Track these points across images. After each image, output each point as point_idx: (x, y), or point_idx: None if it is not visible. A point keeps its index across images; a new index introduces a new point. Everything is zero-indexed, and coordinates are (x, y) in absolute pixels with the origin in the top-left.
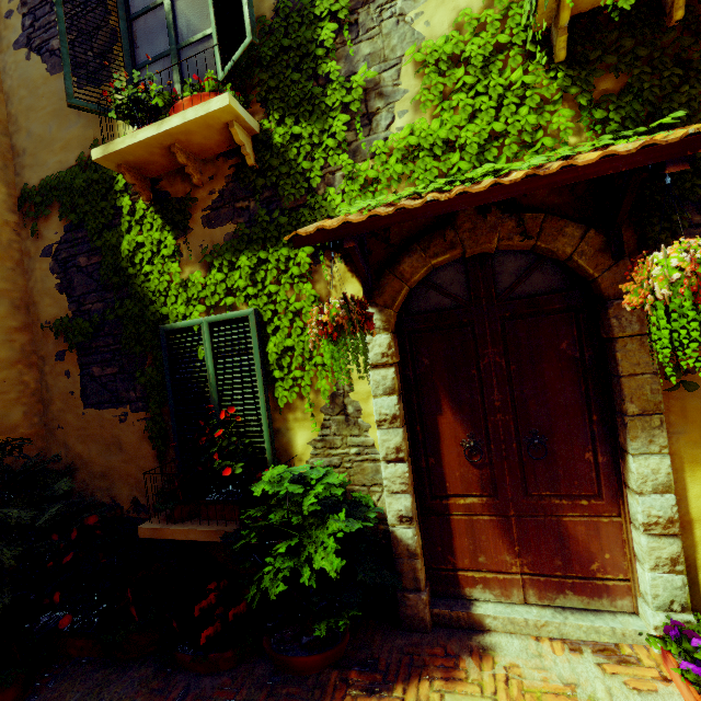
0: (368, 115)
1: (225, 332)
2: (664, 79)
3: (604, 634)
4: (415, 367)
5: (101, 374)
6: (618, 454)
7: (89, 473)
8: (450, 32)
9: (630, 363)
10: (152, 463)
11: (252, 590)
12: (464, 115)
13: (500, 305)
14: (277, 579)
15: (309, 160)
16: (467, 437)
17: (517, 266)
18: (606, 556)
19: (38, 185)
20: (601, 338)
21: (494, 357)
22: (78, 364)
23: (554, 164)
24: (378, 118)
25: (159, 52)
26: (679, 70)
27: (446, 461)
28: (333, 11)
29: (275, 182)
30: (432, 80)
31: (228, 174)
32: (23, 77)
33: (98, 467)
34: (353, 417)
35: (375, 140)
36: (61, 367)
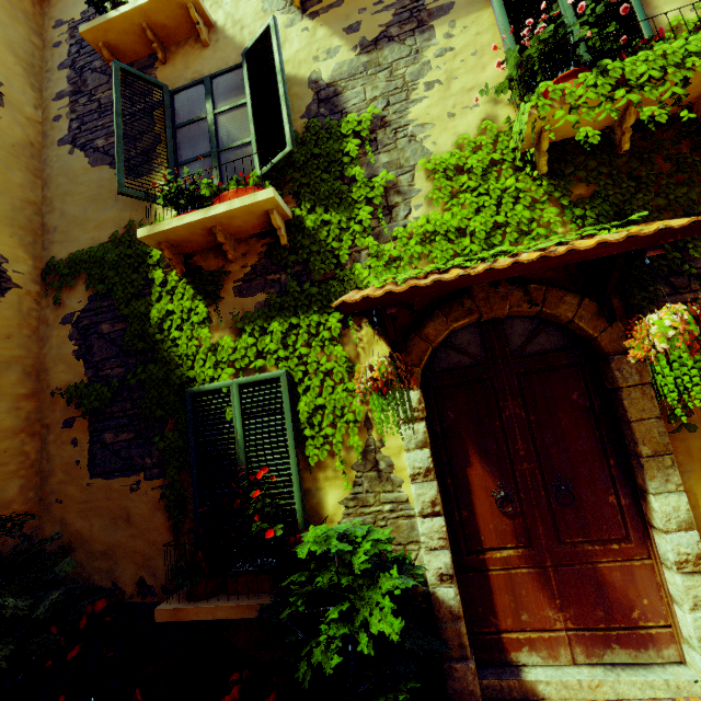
0: (388, 207)
1: (253, 393)
2: (623, 189)
3: (658, 689)
4: (442, 421)
5: (114, 440)
6: (638, 495)
7: (87, 553)
8: (453, 150)
9: (636, 409)
10: (165, 536)
11: (302, 667)
12: (472, 210)
13: (514, 362)
14: (332, 650)
15: (337, 241)
16: (497, 487)
17: (525, 329)
18: (644, 602)
19: (67, 259)
20: (606, 389)
21: (514, 409)
22: (88, 431)
23: (560, 248)
24: (397, 210)
25: (200, 153)
26: (633, 183)
27: (479, 513)
28: (355, 131)
29: (306, 258)
30: (441, 183)
31: (260, 251)
32: (64, 167)
33: (99, 544)
34: (385, 473)
35: (395, 227)
36: (68, 435)
